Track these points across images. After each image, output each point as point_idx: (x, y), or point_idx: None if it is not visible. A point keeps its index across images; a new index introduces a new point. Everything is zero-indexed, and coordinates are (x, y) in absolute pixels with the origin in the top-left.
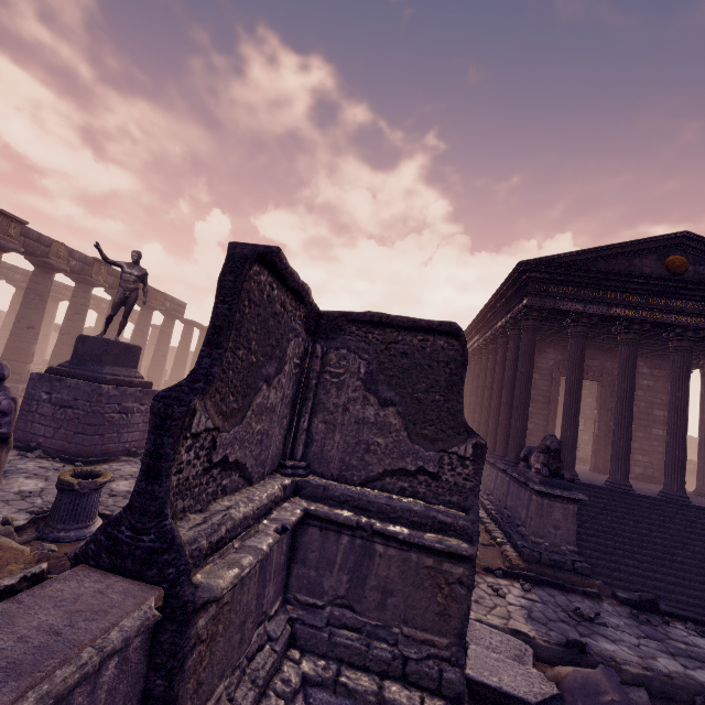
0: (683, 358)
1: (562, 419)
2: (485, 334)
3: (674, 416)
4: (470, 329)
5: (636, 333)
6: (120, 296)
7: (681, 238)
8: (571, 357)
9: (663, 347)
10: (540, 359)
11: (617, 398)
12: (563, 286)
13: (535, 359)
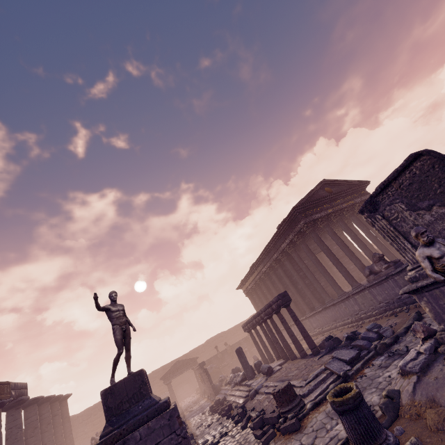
0: (355, 217)
1: (350, 258)
2: (270, 258)
3: (371, 236)
4: (255, 264)
5: (339, 215)
6: (120, 332)
7: (323, 182)
8: (331, 234)
9: (335, 223)
10: (301, 253)
11: (354, 240)
12: (309, 211)
13: (300, 254)
